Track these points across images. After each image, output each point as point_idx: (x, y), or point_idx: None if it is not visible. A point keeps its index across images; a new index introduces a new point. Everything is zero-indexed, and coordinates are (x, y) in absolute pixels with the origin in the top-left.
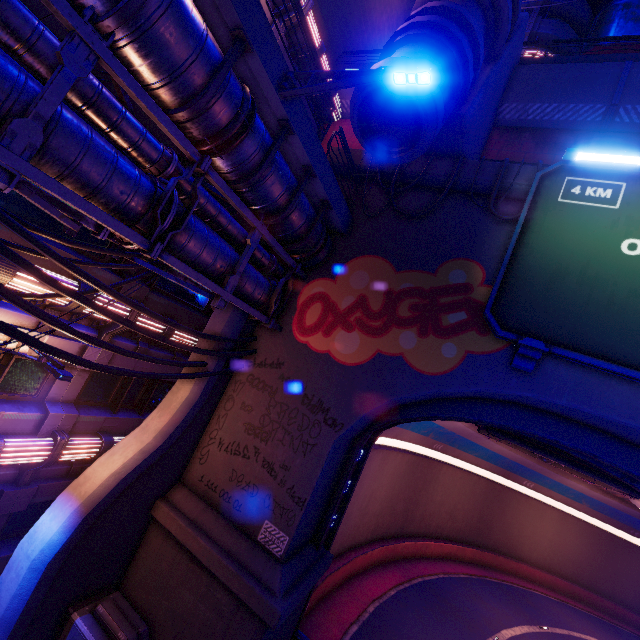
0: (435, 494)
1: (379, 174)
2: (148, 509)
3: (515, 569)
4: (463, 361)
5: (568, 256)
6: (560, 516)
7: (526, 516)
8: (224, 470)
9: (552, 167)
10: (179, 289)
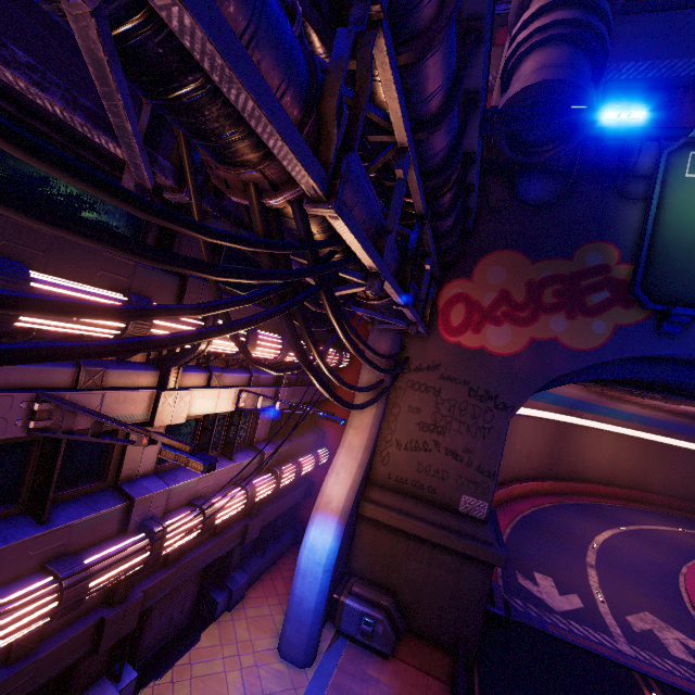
0: (515, 444)
1: (498, 167)
2: (357, 510)
3: (583, 490)
4: (613, 334)
5: None
6: (615, 437)
7: (587, 444)
8: (409, 465)
9: (677, 144)
10: (311, 314)
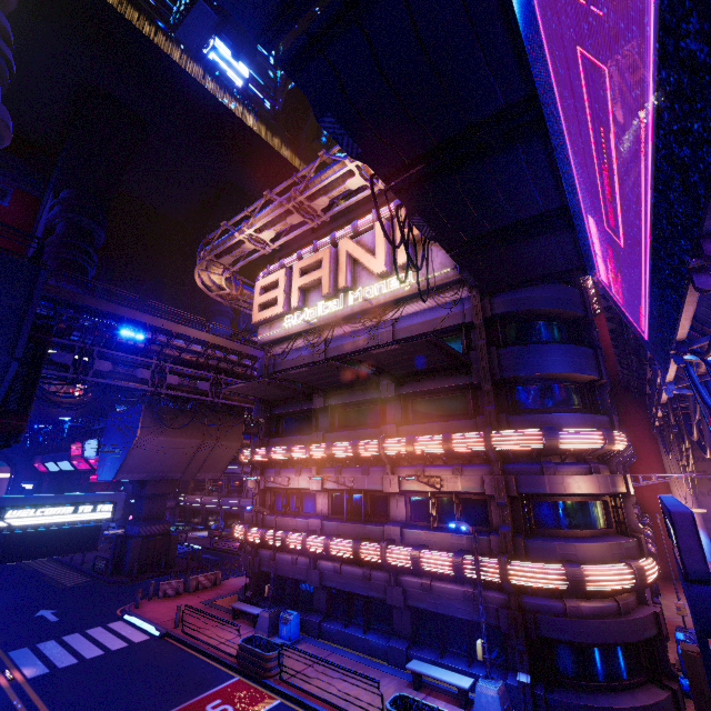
0: None
1: None
2: None
3: None
4: None
5: None
6: None
7: None
8: None
9: None
10: None
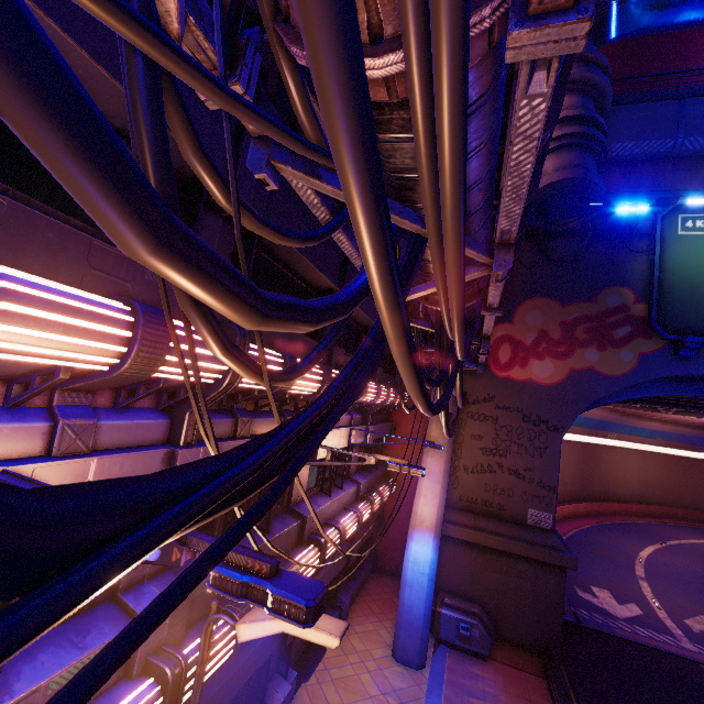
0: None
1: (525, 232)
2: None
3: (617, 509)
4: (639, 361)
5: (698, 273)
6: (641, 455)
7: (615, 463)
8: (477, 486)
9: (668, 210)
10: None
